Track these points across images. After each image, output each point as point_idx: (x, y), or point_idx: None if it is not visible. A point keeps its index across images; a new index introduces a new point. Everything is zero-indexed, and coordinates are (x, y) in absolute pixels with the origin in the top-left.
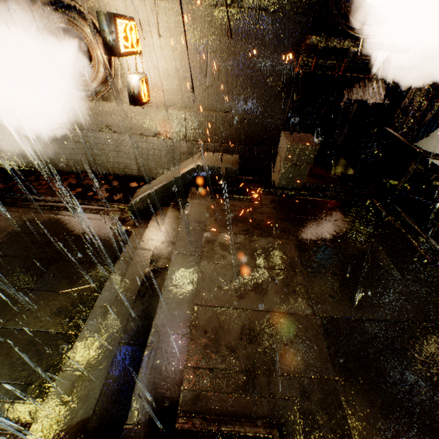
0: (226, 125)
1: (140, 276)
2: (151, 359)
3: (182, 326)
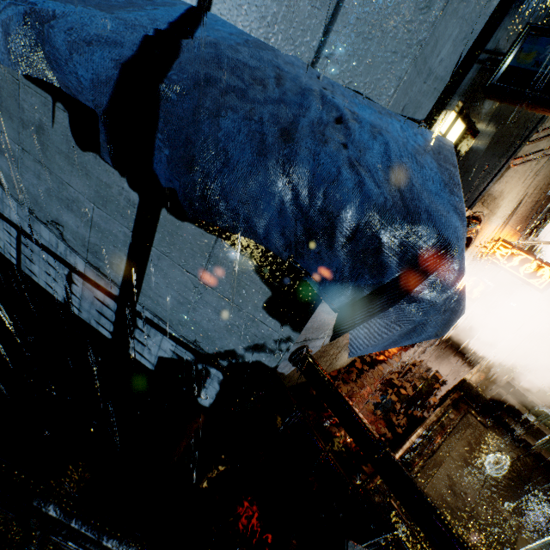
0: None
1: None
2: None
3: None
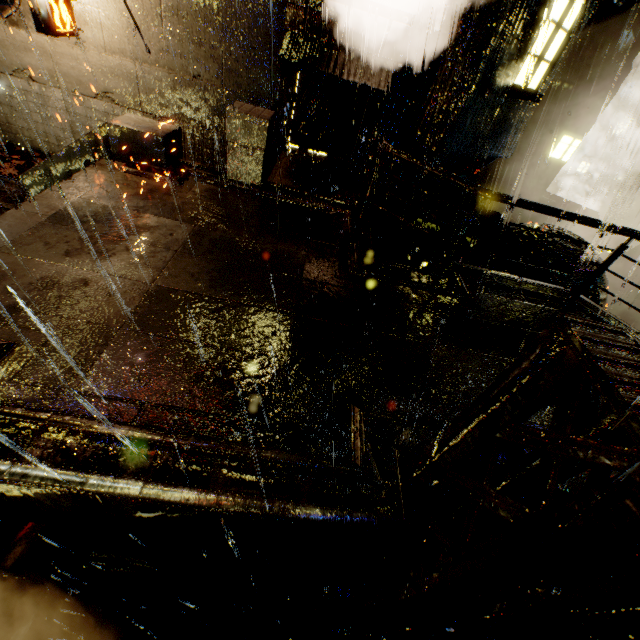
0: (198, 98)
1: None
2: None
3: None
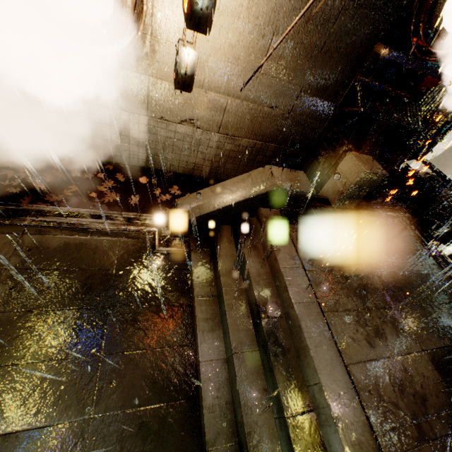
0: (267, 122)
1: (242, 323)
2: (346, 436)
3: (348, 391)
